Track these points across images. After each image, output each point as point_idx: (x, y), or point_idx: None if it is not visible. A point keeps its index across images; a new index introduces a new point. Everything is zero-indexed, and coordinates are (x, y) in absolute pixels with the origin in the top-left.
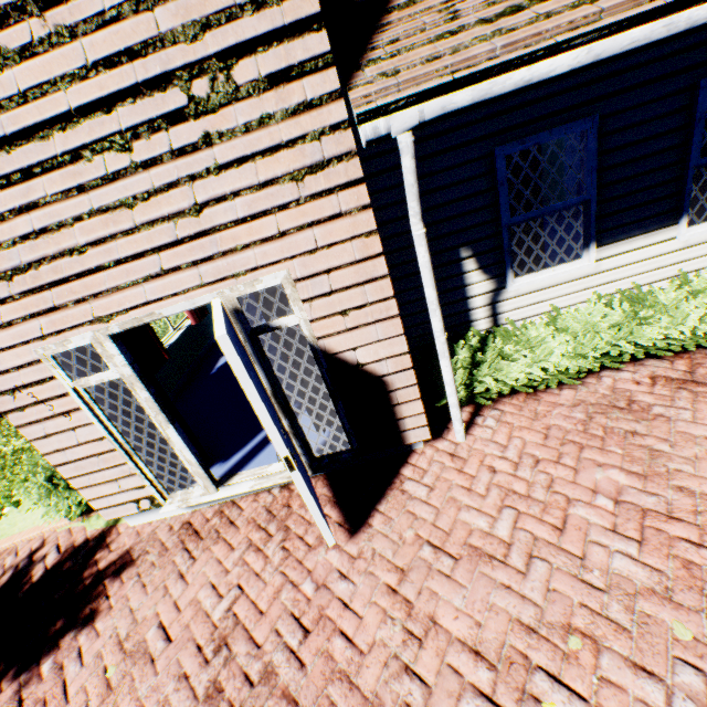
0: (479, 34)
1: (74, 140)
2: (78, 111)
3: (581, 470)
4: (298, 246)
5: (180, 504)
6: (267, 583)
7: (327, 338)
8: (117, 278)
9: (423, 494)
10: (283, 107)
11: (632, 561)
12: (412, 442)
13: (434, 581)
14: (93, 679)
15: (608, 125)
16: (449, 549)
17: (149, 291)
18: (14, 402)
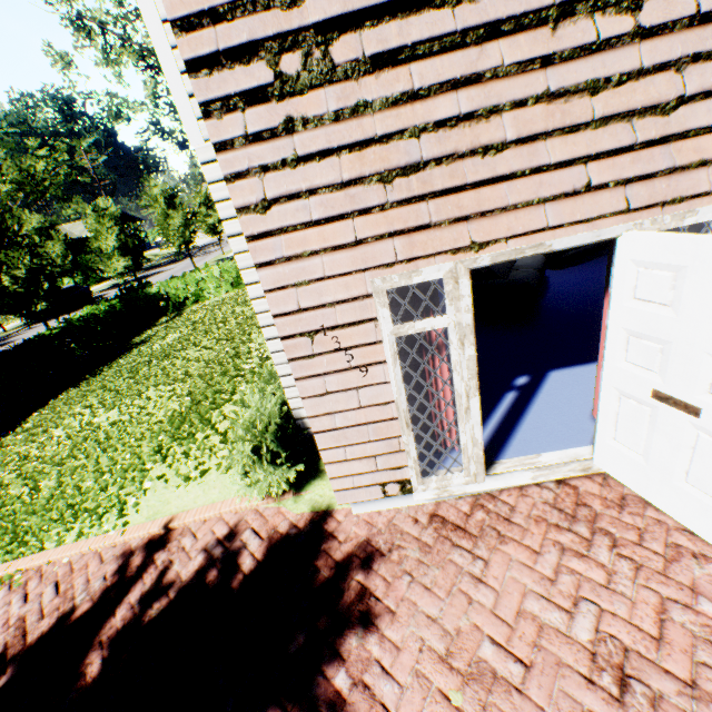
0: None
1: None
2: None
3: None
4: None
5: (437, 492)
6: (633, 600)
7: None
8: (521, 193)
9: None
10: None
11: None
12: None
13: None
14: (432, 707)
15: None
16: None
17: (550, 213)
18: (309, 347)
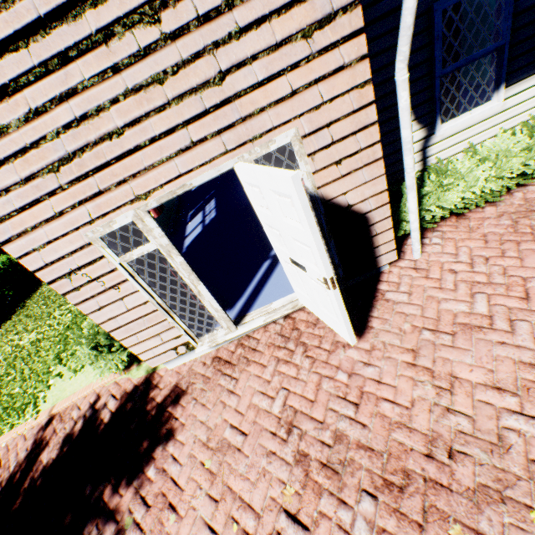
0: None
1: (105, 16)
2: None
3: (524, 257)
4: (306, 104)
5: (210, 344)
6: (307, 382)
7: (325, 187)
8: (152, 157)
9: (404, 299)
10: None
11: None
12: (383, 265)
13: (442, 352)
14: (195, 472)
15: None
16: (443, 329)
17: (180, 164)
18: (71, 284)
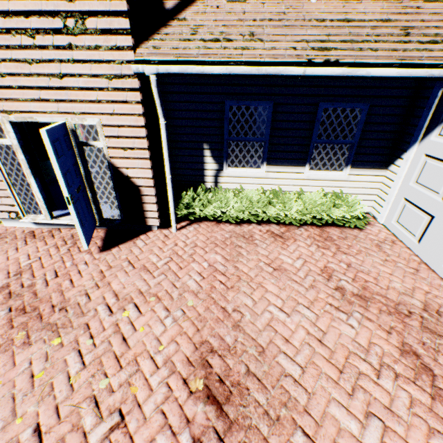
0: (198, 45)
1: (9, 24)
2: (13, 12)
3: (209, 253)
4: (106, 110)
5: (31, 220)
6: (53, 259)
7: (115, 158)
8: (18, 95)
9: (142, 245)
10: (106, 45)
11: (196, 282)
12: (150, 225)
13: (120, 273)
14: None
15: (278, 108)
16: (135, 265)
17: (33, 106)
18: None
